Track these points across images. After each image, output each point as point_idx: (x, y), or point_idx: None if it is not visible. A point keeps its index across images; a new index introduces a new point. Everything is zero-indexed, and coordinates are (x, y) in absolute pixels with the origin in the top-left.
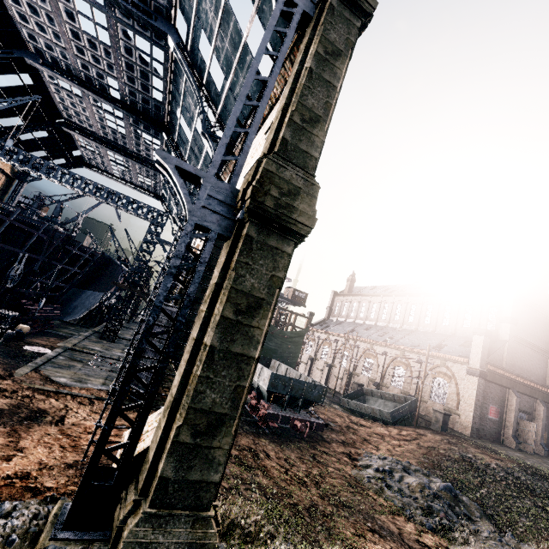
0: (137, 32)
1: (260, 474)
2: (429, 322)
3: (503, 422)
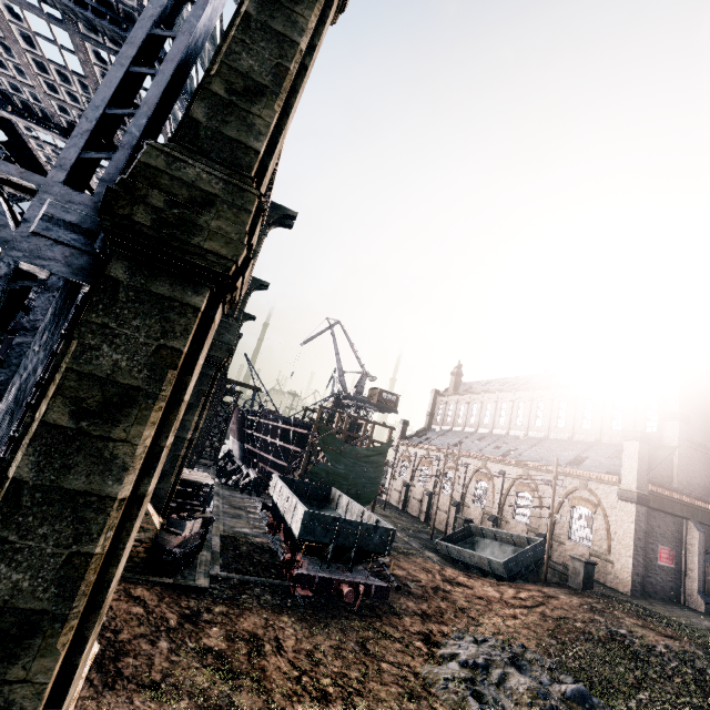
0: (111, 51)
1: (246, 686)
2: (563, 426)
3: (683, 571)
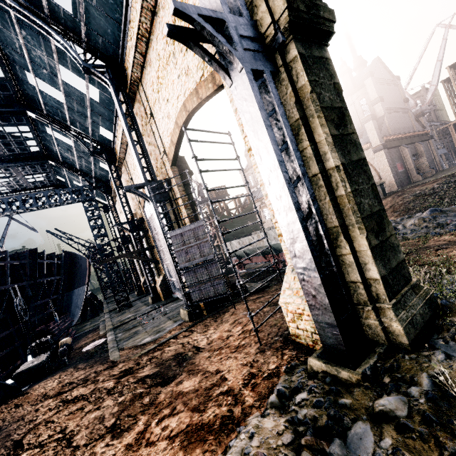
0: None
1: None
2: None
3: (407, 169)
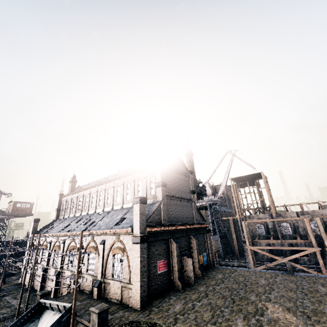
0: None
1: None
2: (119, 201)
3: (172, 269)
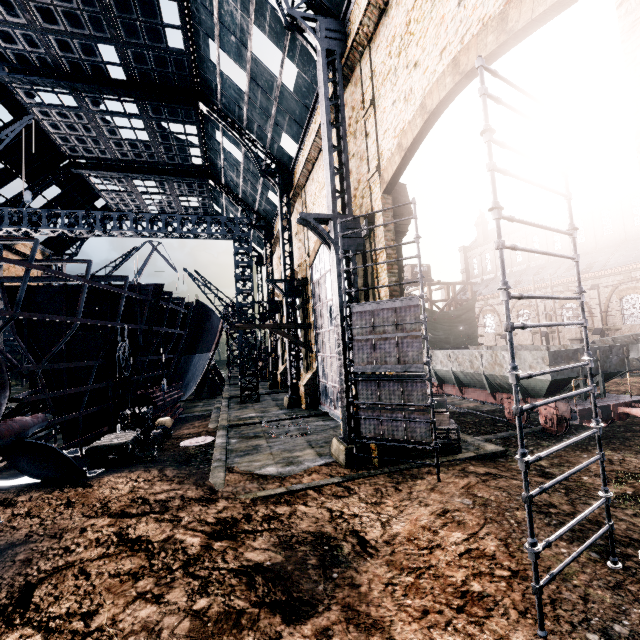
0: None
1: None
2: None
3: None
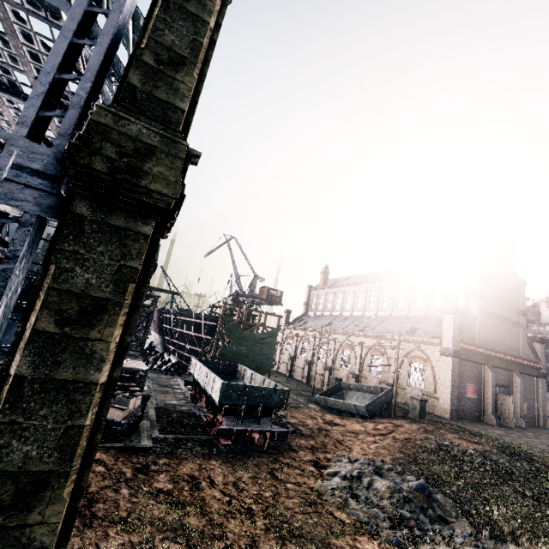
0: (29, 12)
1: (192, 512)
2: (402, 307)
3: (482, 399)
